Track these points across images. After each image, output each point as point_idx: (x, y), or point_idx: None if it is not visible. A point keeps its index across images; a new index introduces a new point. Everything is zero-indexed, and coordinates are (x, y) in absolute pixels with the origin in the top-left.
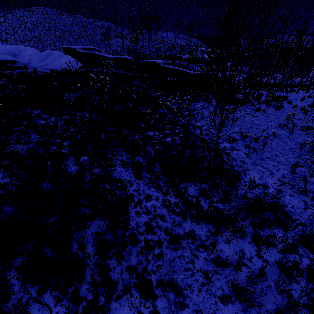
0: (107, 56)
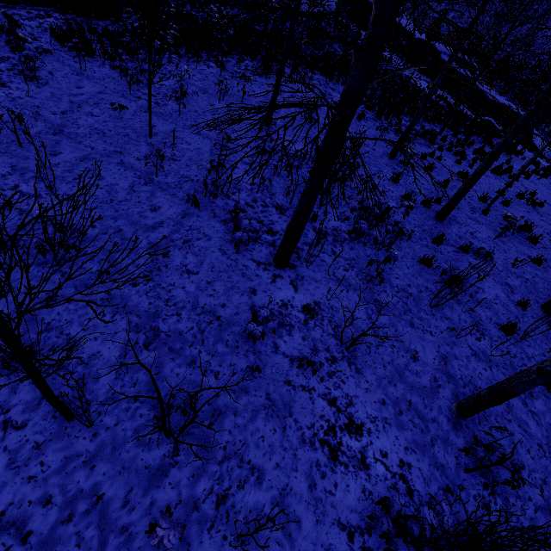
0: None
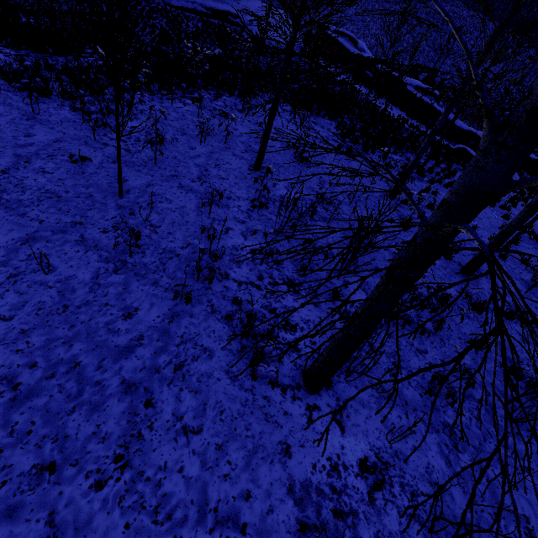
0: (350, 49)
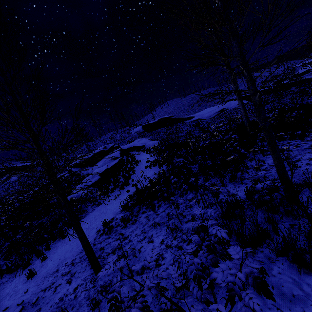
0: None
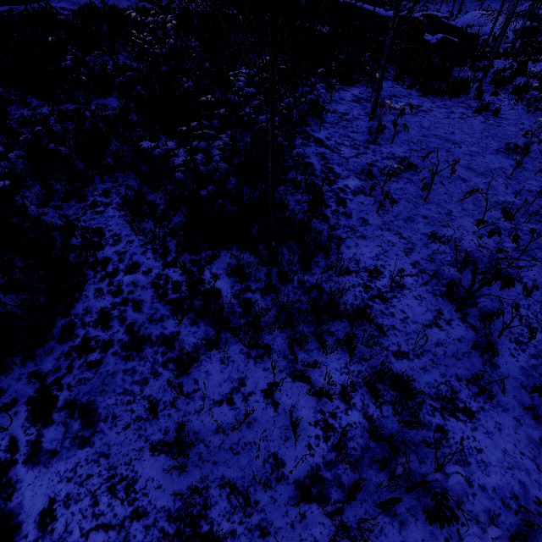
0: None
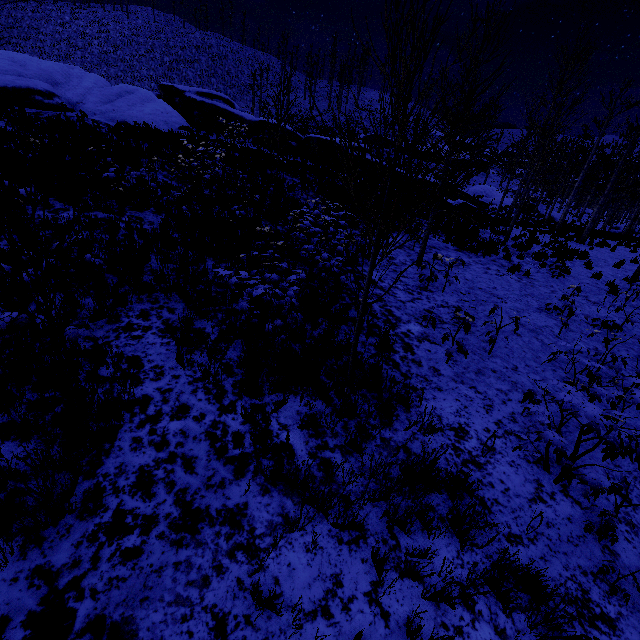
0: (243, 116)
